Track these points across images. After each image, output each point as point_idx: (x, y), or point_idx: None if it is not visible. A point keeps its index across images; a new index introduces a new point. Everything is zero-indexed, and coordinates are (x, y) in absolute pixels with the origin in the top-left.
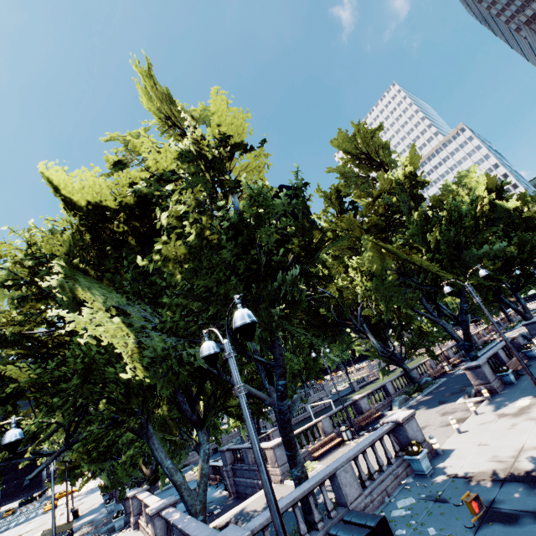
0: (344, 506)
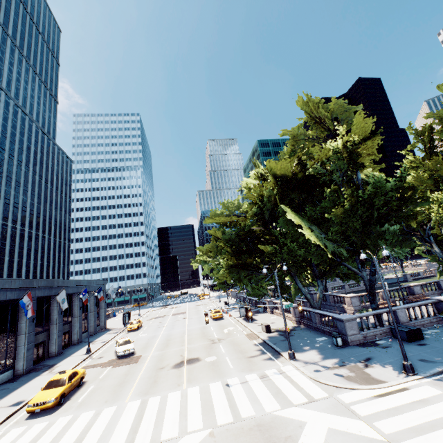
0: (398, 323)
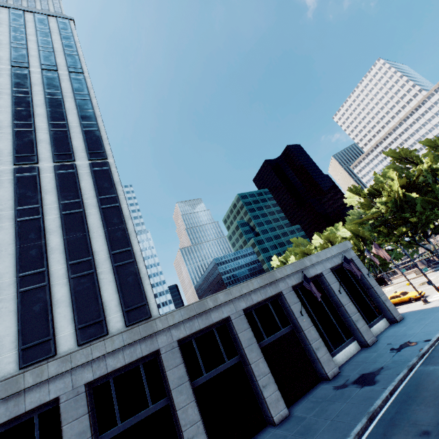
0: None
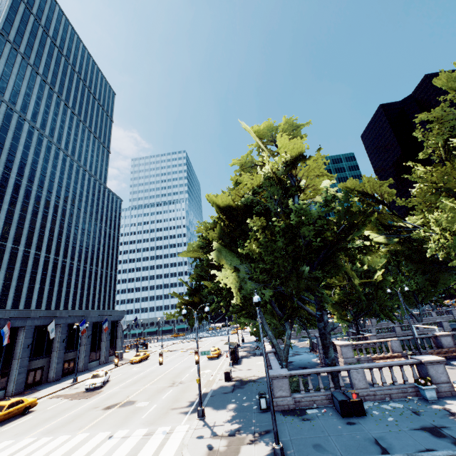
0: (353, 388)
